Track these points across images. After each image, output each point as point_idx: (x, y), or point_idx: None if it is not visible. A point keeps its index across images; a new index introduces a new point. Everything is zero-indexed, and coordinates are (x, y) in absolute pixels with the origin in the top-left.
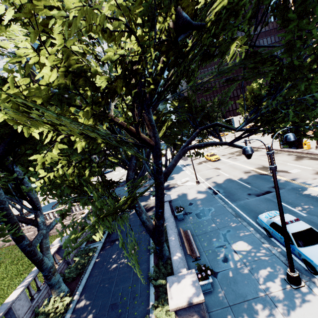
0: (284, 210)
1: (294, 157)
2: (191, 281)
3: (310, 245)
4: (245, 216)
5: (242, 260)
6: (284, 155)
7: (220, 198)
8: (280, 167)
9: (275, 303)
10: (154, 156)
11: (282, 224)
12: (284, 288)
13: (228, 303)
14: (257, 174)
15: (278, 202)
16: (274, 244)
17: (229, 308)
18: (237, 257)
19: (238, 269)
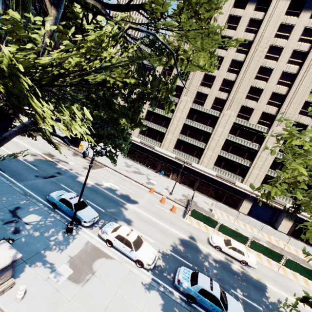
0: (65, 190)
1: (72, 153)
2: (5, 249)
3: (81, 210)
4: (33, 194)
5: (33, 228)
6: (66, 148)
7: (3, 177)
8: (63, 158)
9: (58, 246)
10: (1, 127)
11: (80, 197)
12: (64, 236)
13: (23, 260)
14: (44, 159)
15: (84, 185)
16: (57, 213)
17: (24, 263)
18: (29, 227)
19: (31, 235)
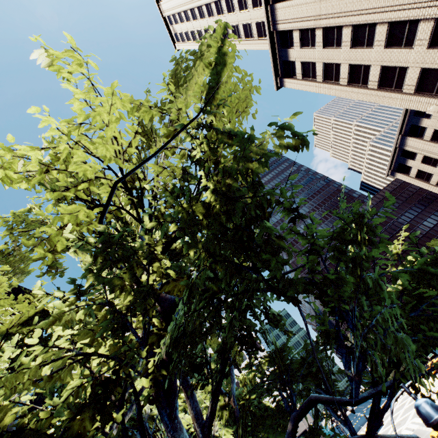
0: None
1: None
2: None
3: None
4: None
5: None
6: None
7: None
8: None
9: None
10: None
11: None
12: None
13: None
14: None
15: None
16: None
17: None
18: None
19: None
